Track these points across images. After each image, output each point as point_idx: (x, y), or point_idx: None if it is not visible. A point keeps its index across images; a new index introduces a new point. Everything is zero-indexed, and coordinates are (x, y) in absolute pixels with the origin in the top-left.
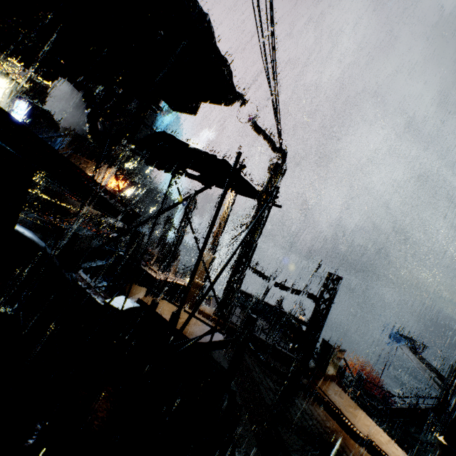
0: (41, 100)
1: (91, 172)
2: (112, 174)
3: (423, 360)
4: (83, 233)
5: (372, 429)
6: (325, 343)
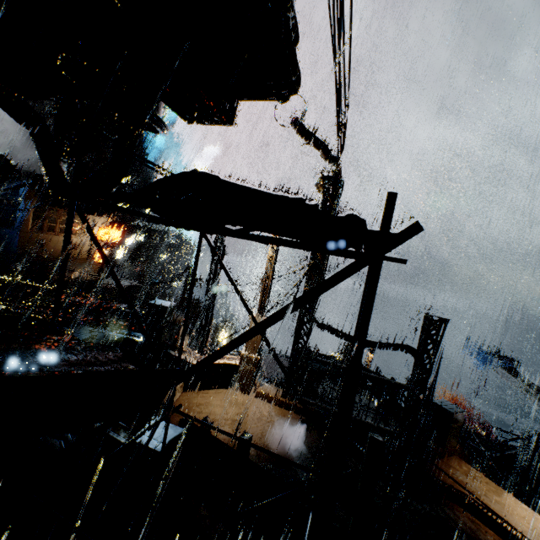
0: None
1: (75, 225)
2: (103, 223)
3: (525, 381)
4: None
5: (532, 522)
6: (437, 407)
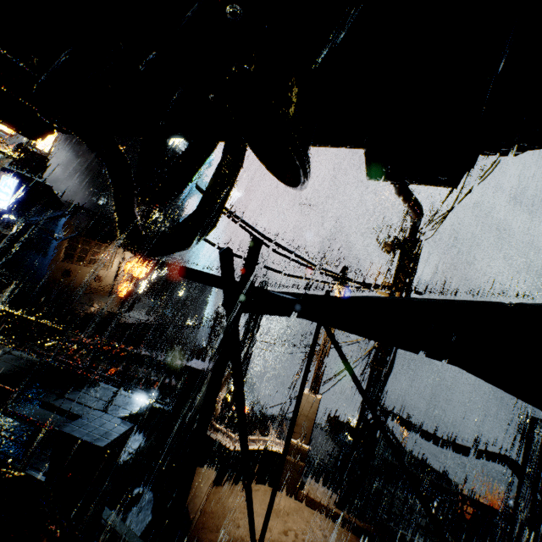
0: (39, 172)
1: (105, 257)
2: (132, 257)
3: None
4: (111, 439)
5: None
6: None
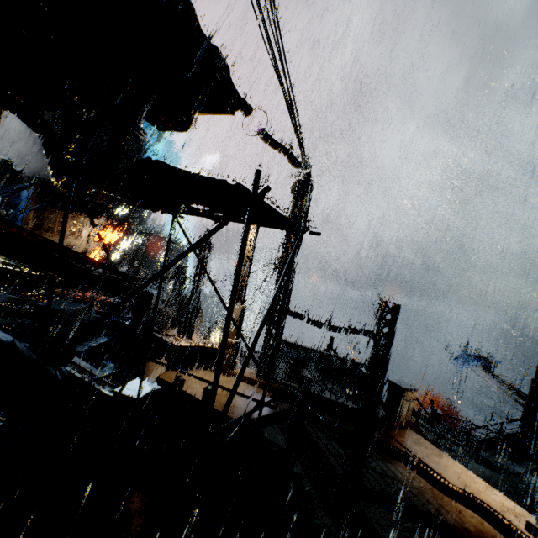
0: None
1: (73, 227)
2: (100, 226)
3: (498, 378)
4: (70, 308)
5: (464, 477)
6: (393, 385)
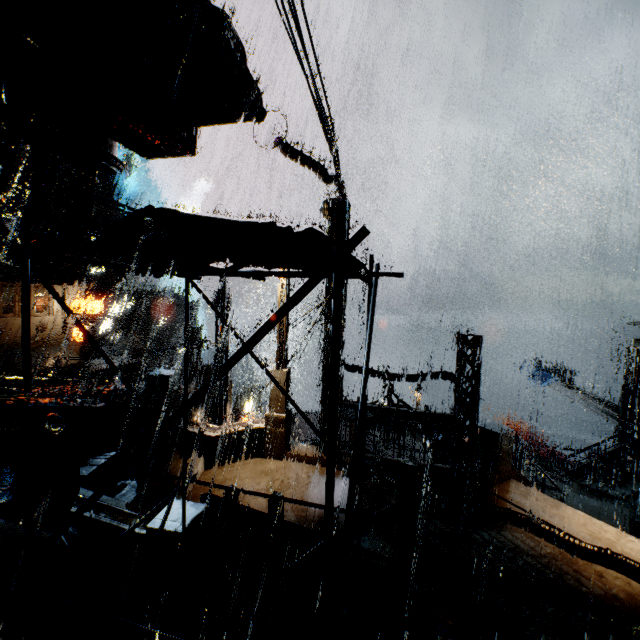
0: None
1: (40, 301)
2: (76, 293)
3: (581, 391)
4: None
5: (591, 527)
6: (486, 432)
